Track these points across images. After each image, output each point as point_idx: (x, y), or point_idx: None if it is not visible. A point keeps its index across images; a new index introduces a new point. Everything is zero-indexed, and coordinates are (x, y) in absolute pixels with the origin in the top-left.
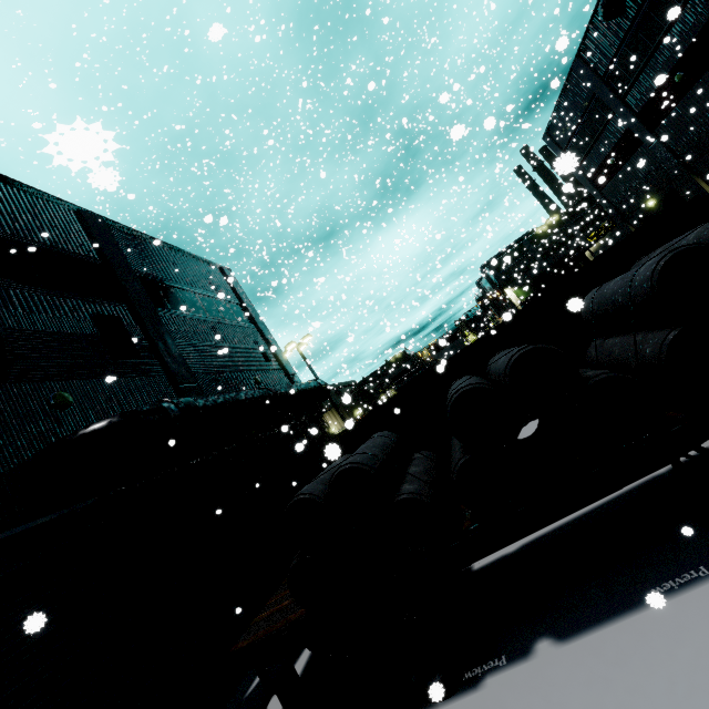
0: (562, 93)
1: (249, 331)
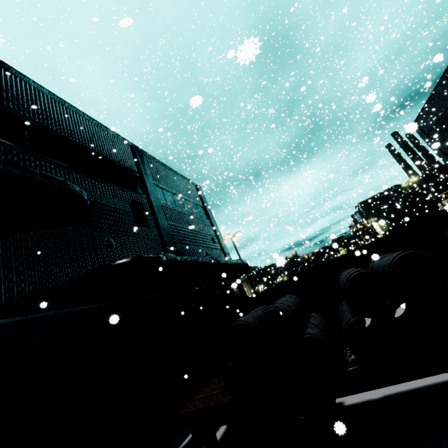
0: (429, 98)
1: (206, 223)
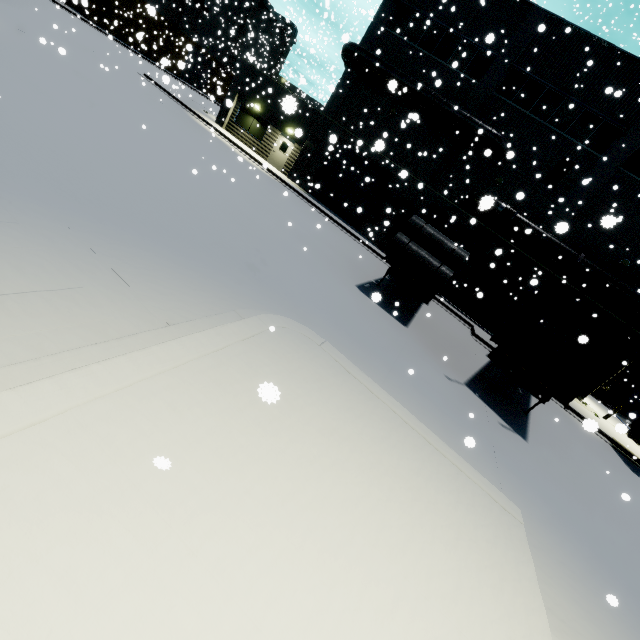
0: None
1: None
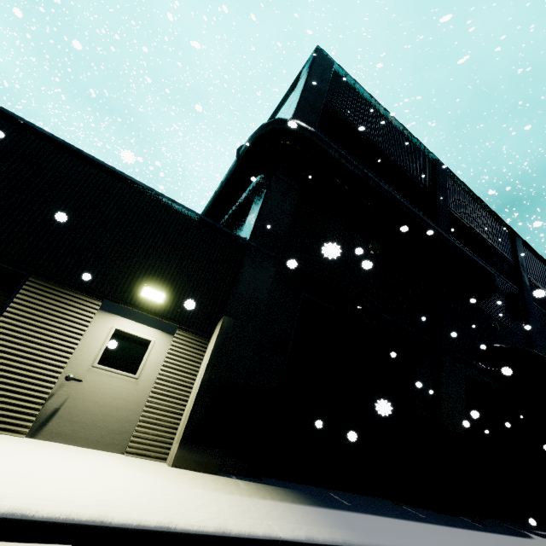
0: None
1: None
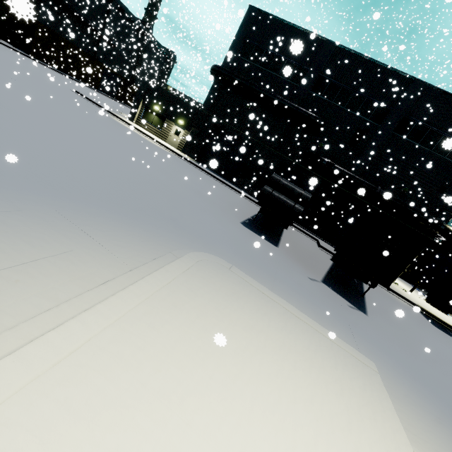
0: None
1: None
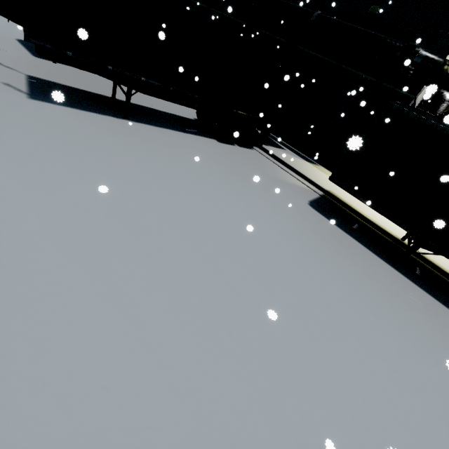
0: None
1: None
